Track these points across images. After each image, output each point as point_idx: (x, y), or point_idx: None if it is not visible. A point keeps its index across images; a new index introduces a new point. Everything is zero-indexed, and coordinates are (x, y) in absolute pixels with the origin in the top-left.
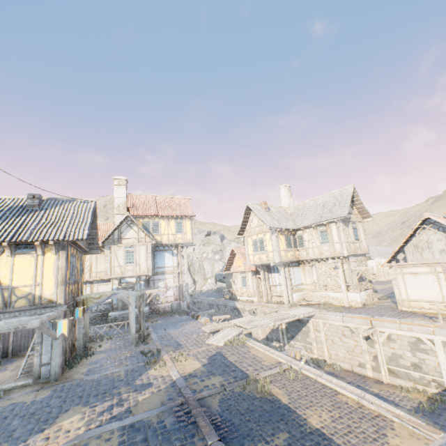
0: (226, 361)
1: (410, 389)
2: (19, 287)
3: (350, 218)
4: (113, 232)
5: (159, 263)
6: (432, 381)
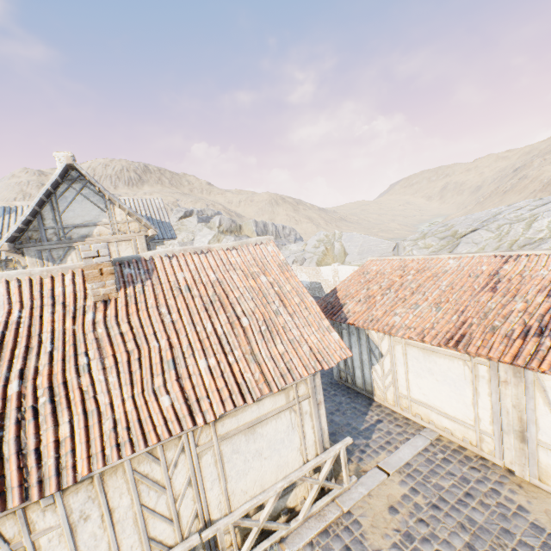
0: None
1: None
2: None
3: (90, 236)
4: None
5: None
6: None
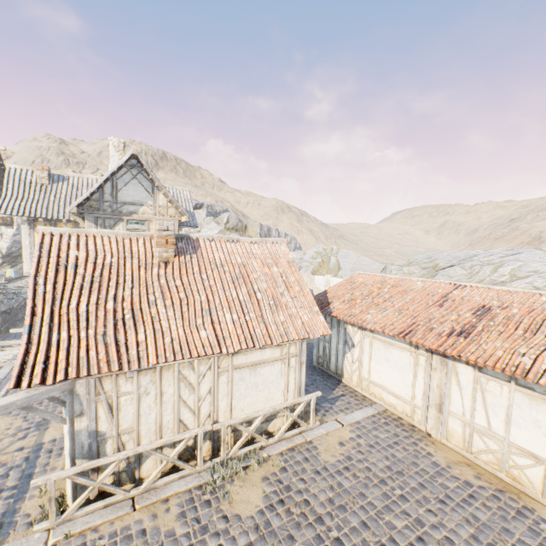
0: None
1: None
2: None
3: (136, 213)
4: None
5: None
6: None
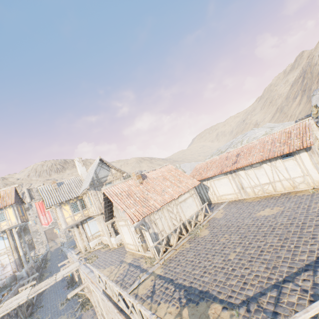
0: None
1: None
2: None
3: (107, 180)
4: None
5: None
6: None
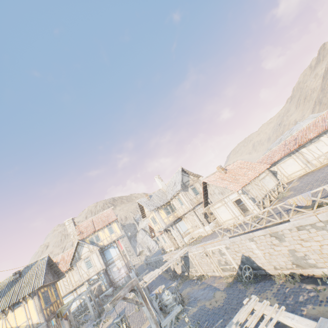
0: (123, 312)
1: (228, 276)
2: (21, 324)
3: (189, 183)
4: (74, 255)
5: (108, 257)
6: (233, 268)
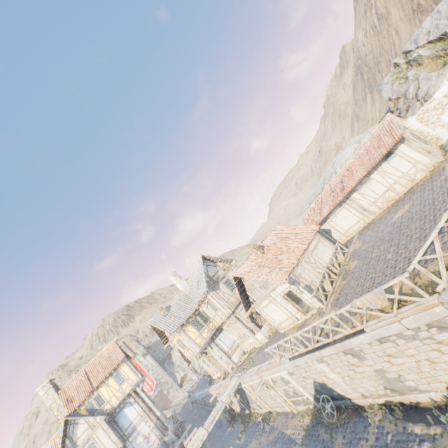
0: None
1: (303, 413)
2: None
3: (219, 276)
4: (63, 445)
5: (125, 424)
6: (307, 399)
